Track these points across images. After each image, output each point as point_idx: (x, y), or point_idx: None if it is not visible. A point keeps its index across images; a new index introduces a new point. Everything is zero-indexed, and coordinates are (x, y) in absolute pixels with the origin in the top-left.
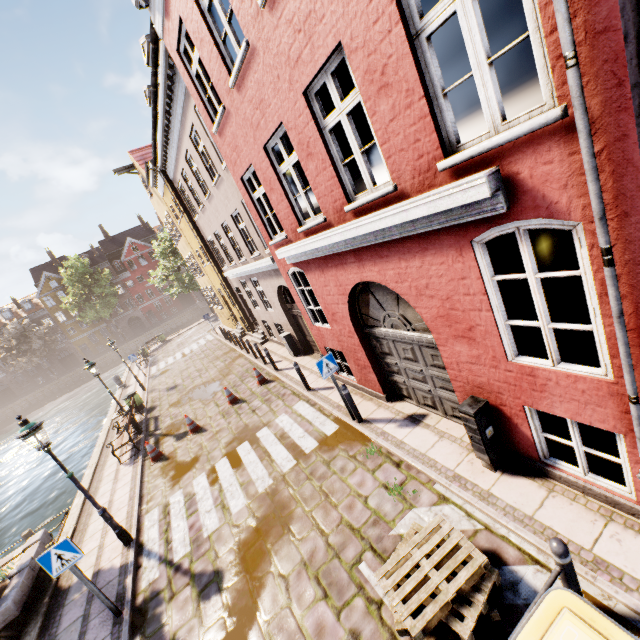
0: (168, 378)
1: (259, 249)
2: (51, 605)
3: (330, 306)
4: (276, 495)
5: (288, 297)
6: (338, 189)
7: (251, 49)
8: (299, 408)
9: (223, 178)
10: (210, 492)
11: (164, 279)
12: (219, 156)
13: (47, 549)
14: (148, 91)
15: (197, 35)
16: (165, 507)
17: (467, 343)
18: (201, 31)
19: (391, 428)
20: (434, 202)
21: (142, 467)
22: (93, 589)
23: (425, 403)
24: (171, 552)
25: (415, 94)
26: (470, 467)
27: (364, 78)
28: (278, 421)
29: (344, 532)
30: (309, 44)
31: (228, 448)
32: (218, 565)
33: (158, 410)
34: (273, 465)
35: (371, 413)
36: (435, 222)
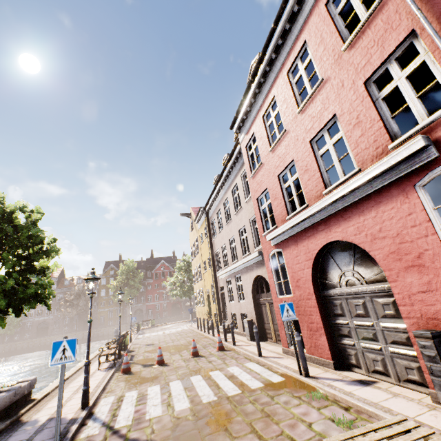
0: (149, 340)
1: (250, 249)
2: (7, 428)
3: (296, 273)
4: (218, 406)
5: (259, 288)
6: (320, 183)
7: (286, 132)
8: (249, 365)
9: (243, 208)
10: (160, 395)
11: (173, 284)
12: (245, 196)
13: (28, 392)
14: (217, 177)
15: (259, 136)
16: (120, 396)
17: (417, 271)
18: (262, 134)
19: (338, 383)
20: (387, 161)
21: (112, 374)
22: (60, 398)
23: (375, 369)
24: (114, 421)
25: (375, 120)
26: (434, 418)
27: (346, 123)
28: (229, 368)
29: (284, 440)
30: (318, 120)
31: (183, 375)
32: (152, 437)
33: (136, 352)
34: (219, 390)
35: (318, 373)
36: (387, 179)
